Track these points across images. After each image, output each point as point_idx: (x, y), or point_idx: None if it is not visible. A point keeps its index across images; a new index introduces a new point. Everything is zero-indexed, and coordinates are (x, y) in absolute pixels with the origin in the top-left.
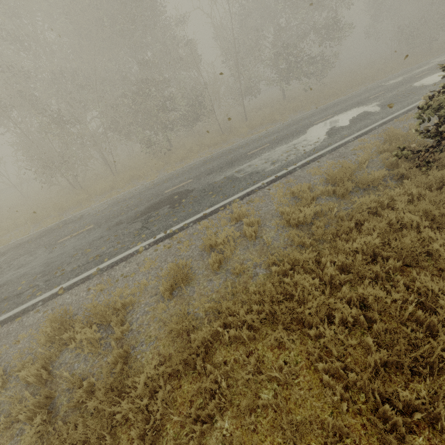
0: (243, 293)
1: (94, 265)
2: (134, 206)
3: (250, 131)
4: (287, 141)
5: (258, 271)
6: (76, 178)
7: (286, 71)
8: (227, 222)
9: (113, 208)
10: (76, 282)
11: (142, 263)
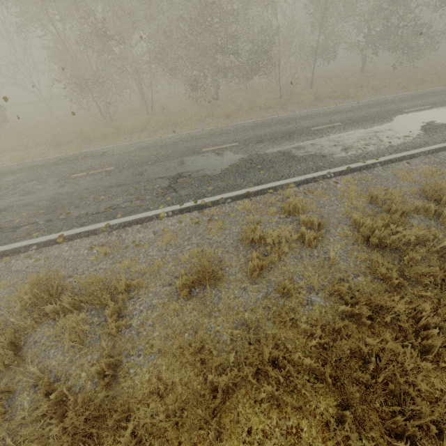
0: (288, 324)
1: (104, 218)
2: (164, 158)
3: (314, 101)
4: (365, 125)
5: (313, 298)
6: (107, 107)
7: (381, 35)
8: (276, 212)
9: (140, 153)
10: (80, 234)
11: (160, 233)
